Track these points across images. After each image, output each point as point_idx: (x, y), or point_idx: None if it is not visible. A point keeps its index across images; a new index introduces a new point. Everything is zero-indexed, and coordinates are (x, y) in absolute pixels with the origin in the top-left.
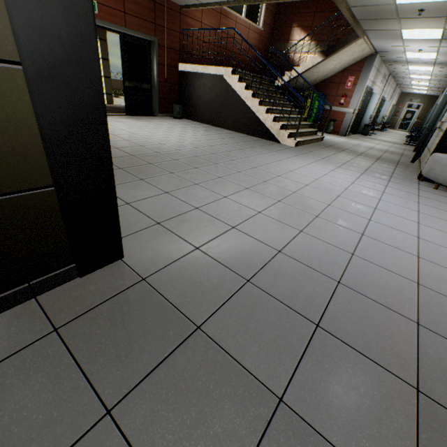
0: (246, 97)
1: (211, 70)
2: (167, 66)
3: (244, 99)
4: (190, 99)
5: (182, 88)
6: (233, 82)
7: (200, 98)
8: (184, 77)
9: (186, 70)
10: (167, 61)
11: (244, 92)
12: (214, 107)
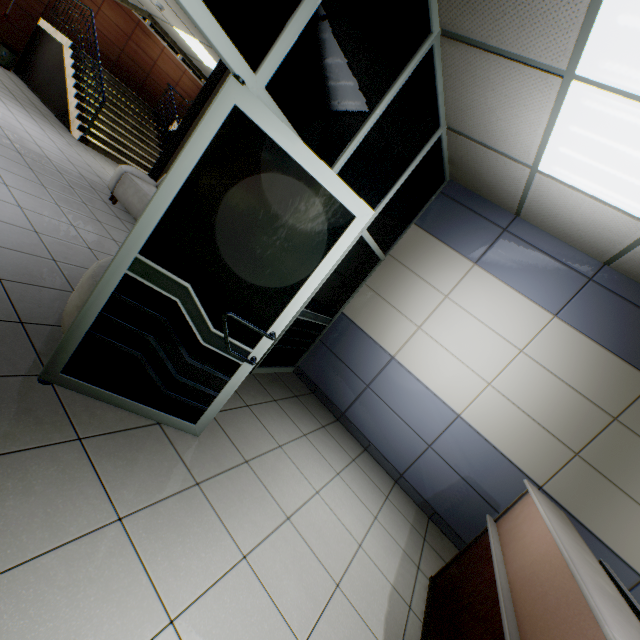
0: (69, 75)
1: (59, 36)
2: (17, 4)
3: (68, 76)
4: (35, 60)
5: (35, 45)
6: (68, 56)
7: (42, 62)
8: (42, 35)
9: (43, 27)
10: (20, 1)
11: (70, 69)
12: (48, 77)
